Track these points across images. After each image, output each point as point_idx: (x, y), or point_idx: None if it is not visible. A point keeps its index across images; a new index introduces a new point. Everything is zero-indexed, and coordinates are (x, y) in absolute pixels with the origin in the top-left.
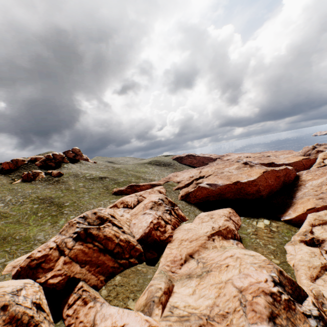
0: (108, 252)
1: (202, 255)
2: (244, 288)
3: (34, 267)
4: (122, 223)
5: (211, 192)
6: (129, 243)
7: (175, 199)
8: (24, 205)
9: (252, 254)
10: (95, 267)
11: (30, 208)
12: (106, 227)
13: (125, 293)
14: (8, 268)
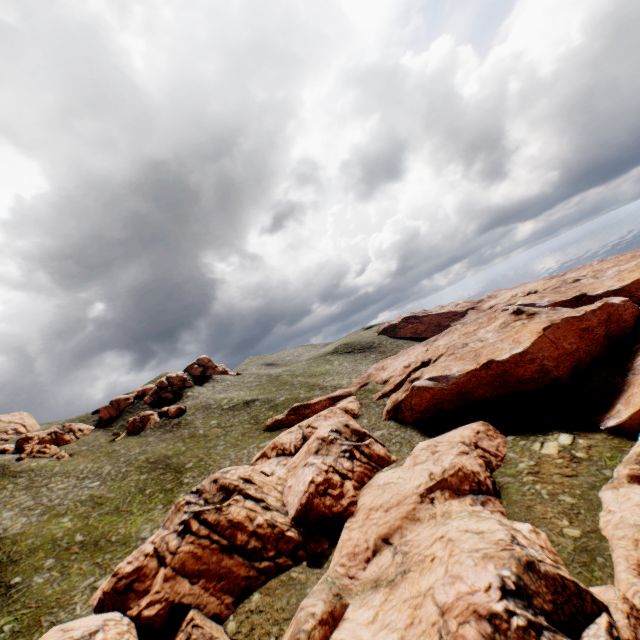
0: (236, 551)
1: (407, 536)
2: (448, 607)
3: (123, 591)
4: (268, 489)
5: (441, 394)
6: (273, 528)
7: (376, 419)
8: (127, 478)
9: (481, 528)
10: (215, 582)
11: (135, 482)
12: (231, 505)
13: (264, 626)
14: (98, 593)
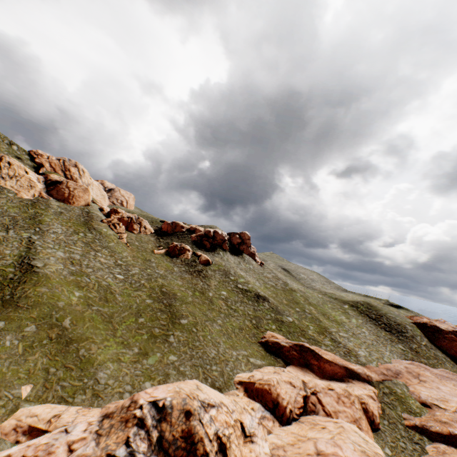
0: None
1: None
2: None
3: None
4: None
5: None
6: None
7: None
8: (139, 290)
9: None
10: None
11: (141, 300)
12: None
13: None
14: (10, 423)
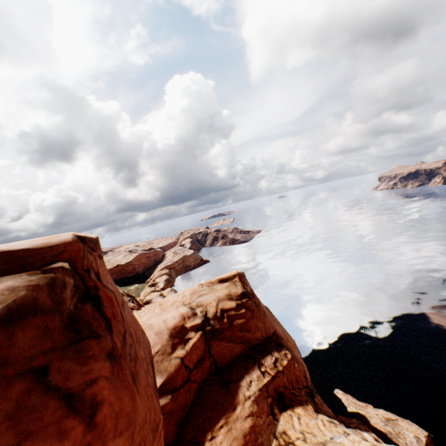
0: None
1: None
2: None
3: None
4: None
5: None
6: None
7: None
8: None
9: None
10: None
11: None
12: None
13: None
14: None
